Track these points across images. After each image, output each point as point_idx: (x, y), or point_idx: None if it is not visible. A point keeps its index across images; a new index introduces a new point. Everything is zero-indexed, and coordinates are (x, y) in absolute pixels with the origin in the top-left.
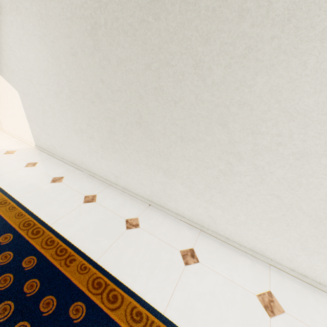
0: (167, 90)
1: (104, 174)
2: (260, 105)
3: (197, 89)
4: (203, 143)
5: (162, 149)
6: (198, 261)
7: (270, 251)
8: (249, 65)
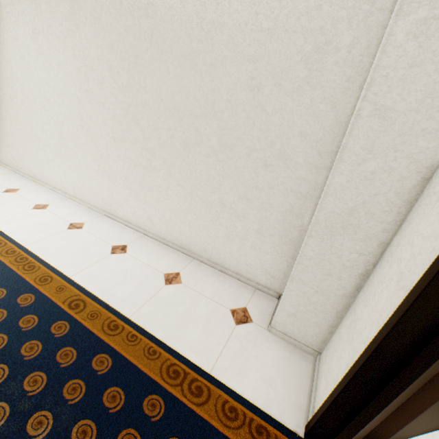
0: None
1: None
2: None
3: None
4: None
5: None
6: None
7: (38, 174)
8: None
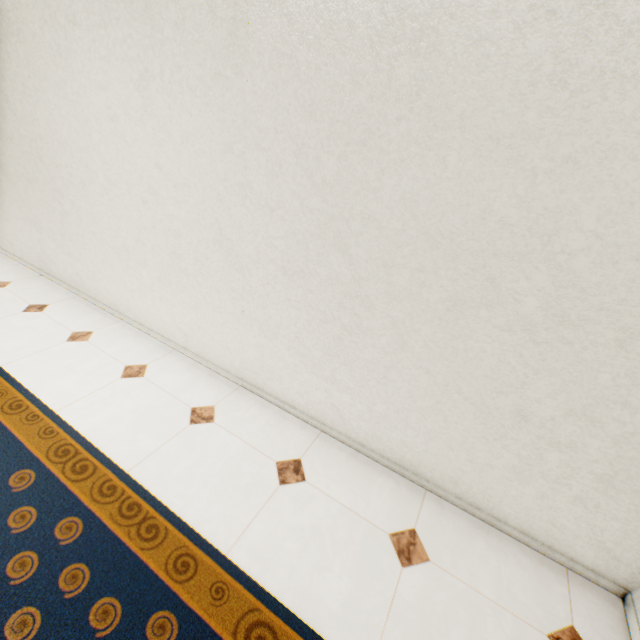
0: (3, 127)
1: (3, 243)
2: (49, 138)
3: (17, 124)
4: (41, 183)
5: (24, 196)
6: (42, 311)
7: (119, 304)
8: (30, 101)
